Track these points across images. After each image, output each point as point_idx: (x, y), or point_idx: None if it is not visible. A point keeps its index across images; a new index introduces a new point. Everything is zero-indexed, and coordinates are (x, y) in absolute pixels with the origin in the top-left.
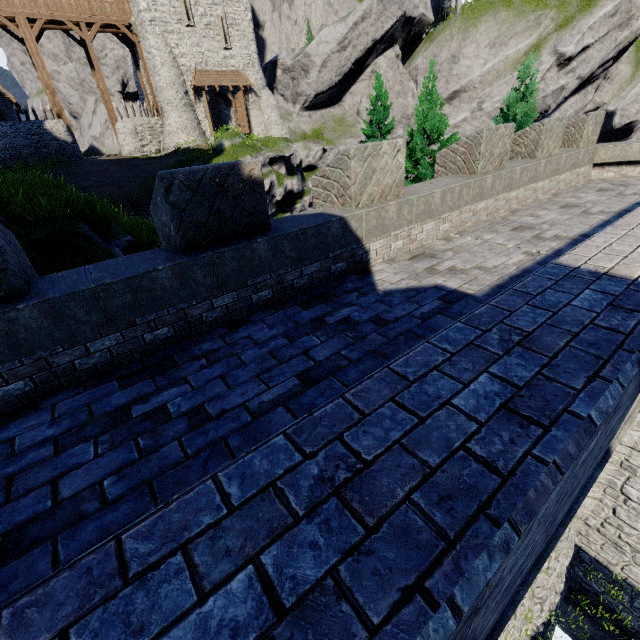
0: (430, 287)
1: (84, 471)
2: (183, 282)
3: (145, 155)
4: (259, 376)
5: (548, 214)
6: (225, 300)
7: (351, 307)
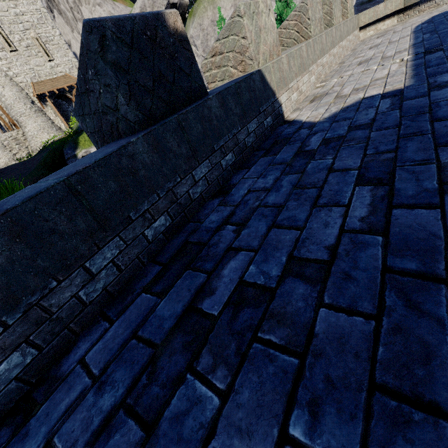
0: (358, 102)
1: (226, 433)
2: (161, 155)
3: (19, 160)
4: (312, 207)
5: (367, 53)
6: (202, 171)
7: (314, 136)
